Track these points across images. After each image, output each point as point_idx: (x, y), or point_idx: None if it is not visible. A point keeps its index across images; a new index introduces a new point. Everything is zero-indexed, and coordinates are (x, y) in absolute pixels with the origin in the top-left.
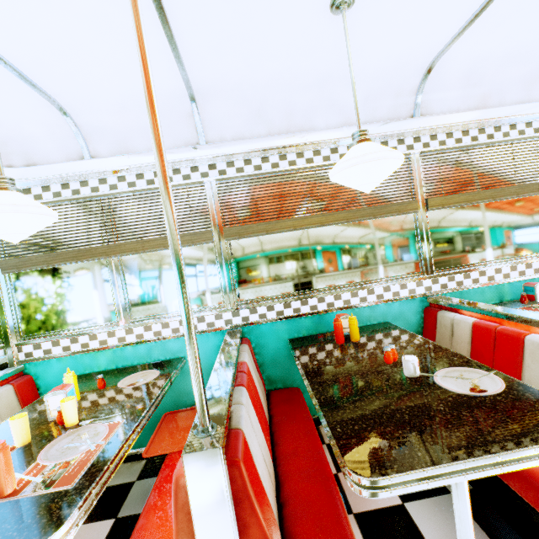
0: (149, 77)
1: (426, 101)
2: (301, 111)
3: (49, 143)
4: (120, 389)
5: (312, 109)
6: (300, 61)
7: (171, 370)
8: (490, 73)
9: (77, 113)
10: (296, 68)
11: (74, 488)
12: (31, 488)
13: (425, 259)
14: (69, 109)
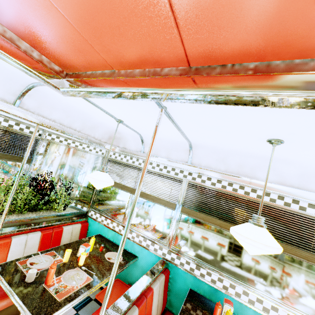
0: (142, 177)
1: None
2: (249, 166)
3: (132, 142)
4: (104, 257)
5: (258, 167)
6: (250, 149)
7: (127, 262)
8: None
9: (145, 137)
10: (248, 150)
11: (59, 302)
12: (53, 288)
13: None
14: (142, 135)
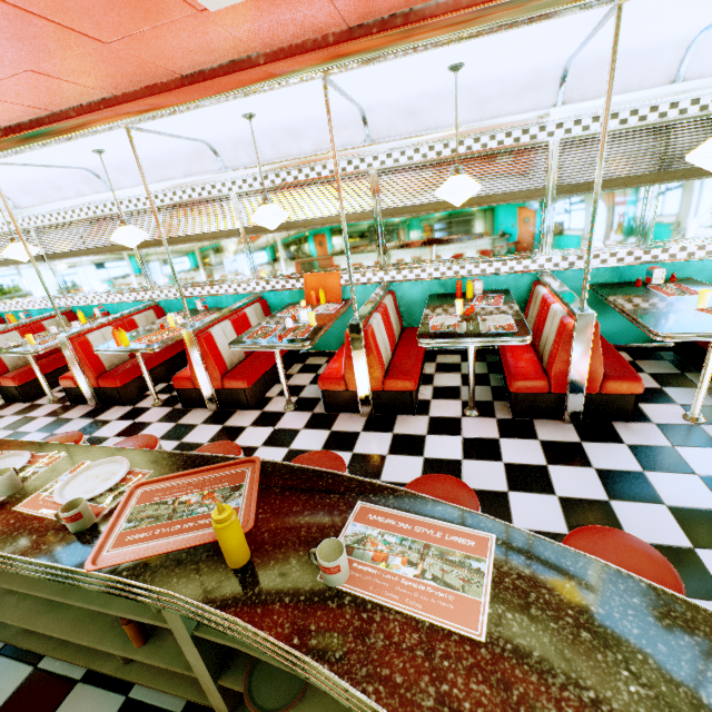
0: None
1: (16, 200)
2: None
3: None
4: None
5: None
6: None
7: None
8: (29, 187)
9: None
10: None
11: None
12: None
13: (60, 288)
14: None
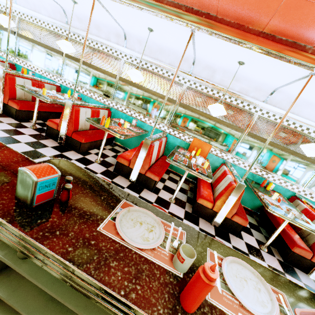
0: None
1: (70, 20)
2: (37, 6)
3: None
4: None
5: (40, 7)
6: None
7: None
8: (83, 19)
9: None
10: None
11: None
12: None
13: (61, 72)
14: None
